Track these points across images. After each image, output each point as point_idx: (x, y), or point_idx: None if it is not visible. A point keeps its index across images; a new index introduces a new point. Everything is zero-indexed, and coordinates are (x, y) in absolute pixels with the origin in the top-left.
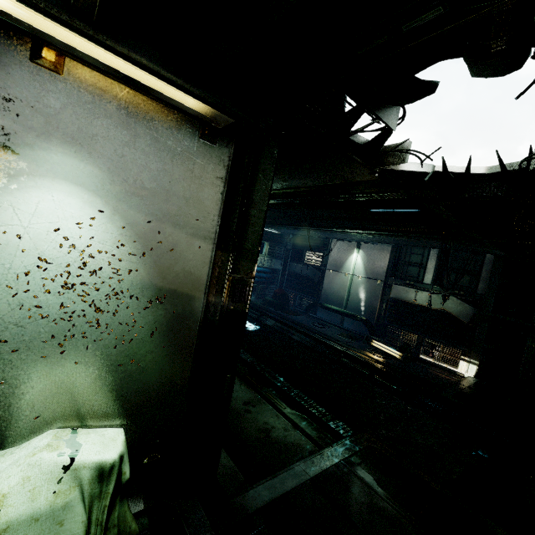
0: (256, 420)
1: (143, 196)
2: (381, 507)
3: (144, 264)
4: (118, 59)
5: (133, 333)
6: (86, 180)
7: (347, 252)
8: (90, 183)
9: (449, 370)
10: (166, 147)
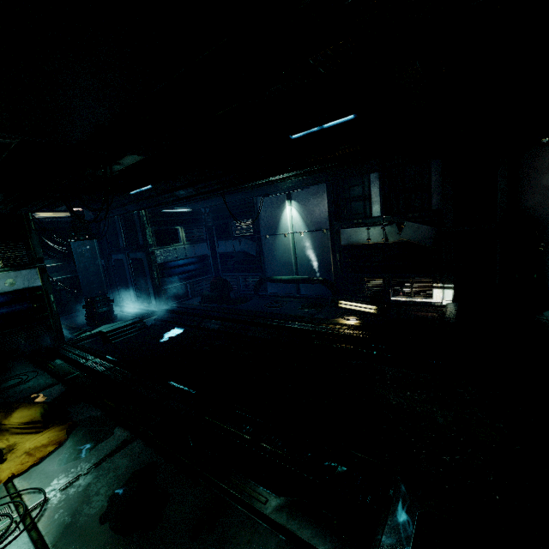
0: None
1: None
2: None
3: None
4: None
5: None
6: None
7: (278, 209)
8: None
9: (426, 304)
10: None
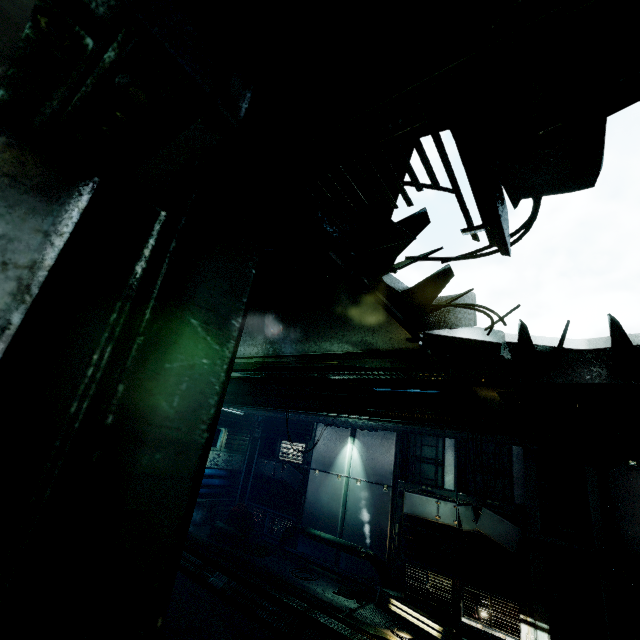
0: None
1: None
2: None
3: None
4: None
5: None
6: None
7: (338, 443)
8: None
9: None
10: None
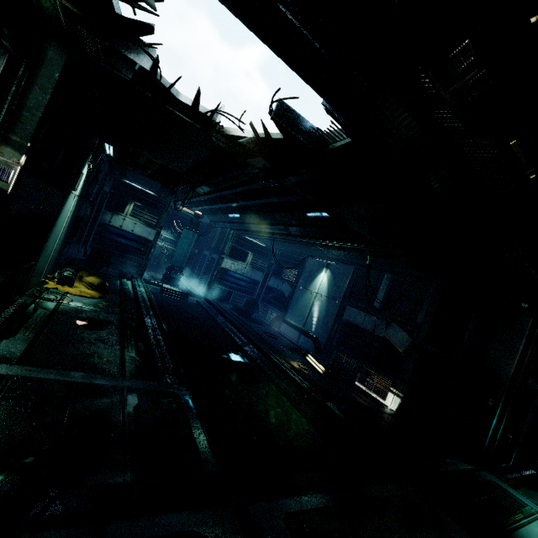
0: (90, 348)
1: None
2: (111, 415)
3: None
4: None
5: None
6: None
7: (317, 271)
8: None
9: (374, 400)
10: None
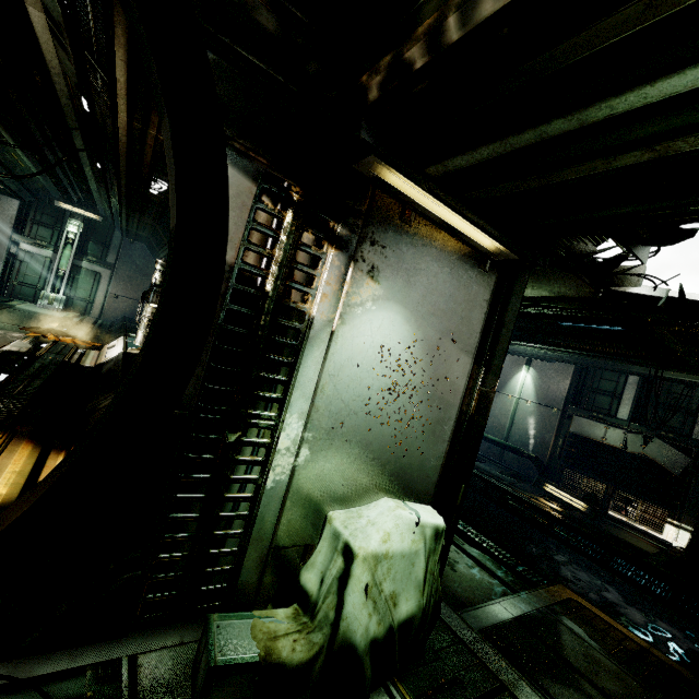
0: None
1: (437, 315)
2: (599, 659)
3: (427, 372)
4: (459, 220)
5: (411, 431)
6: (409, 303)
7: (512, 369)
8: (411, 305)
9: (650, 535)
10: (457, 276)
